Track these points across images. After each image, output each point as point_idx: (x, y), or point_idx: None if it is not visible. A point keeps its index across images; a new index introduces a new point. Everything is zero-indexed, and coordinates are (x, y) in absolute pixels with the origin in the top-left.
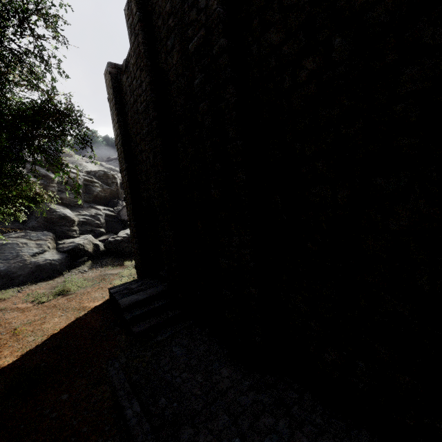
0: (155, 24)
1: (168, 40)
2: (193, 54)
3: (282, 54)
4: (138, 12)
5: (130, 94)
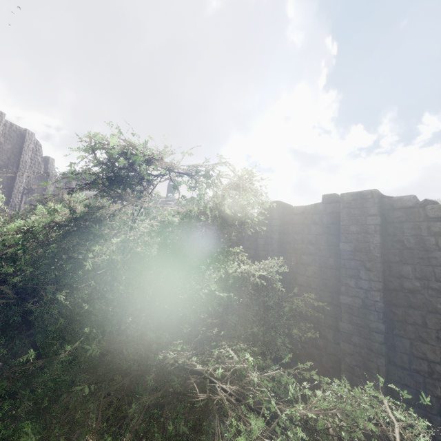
0: (290, 233)
1: (304, 255)
2: (343, 303)
3: (435, 369)
4: (279, 220)
5: (237, 245)
